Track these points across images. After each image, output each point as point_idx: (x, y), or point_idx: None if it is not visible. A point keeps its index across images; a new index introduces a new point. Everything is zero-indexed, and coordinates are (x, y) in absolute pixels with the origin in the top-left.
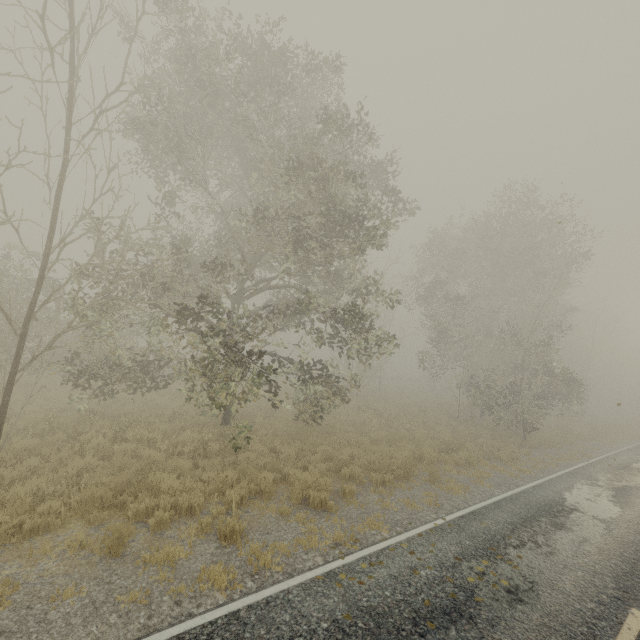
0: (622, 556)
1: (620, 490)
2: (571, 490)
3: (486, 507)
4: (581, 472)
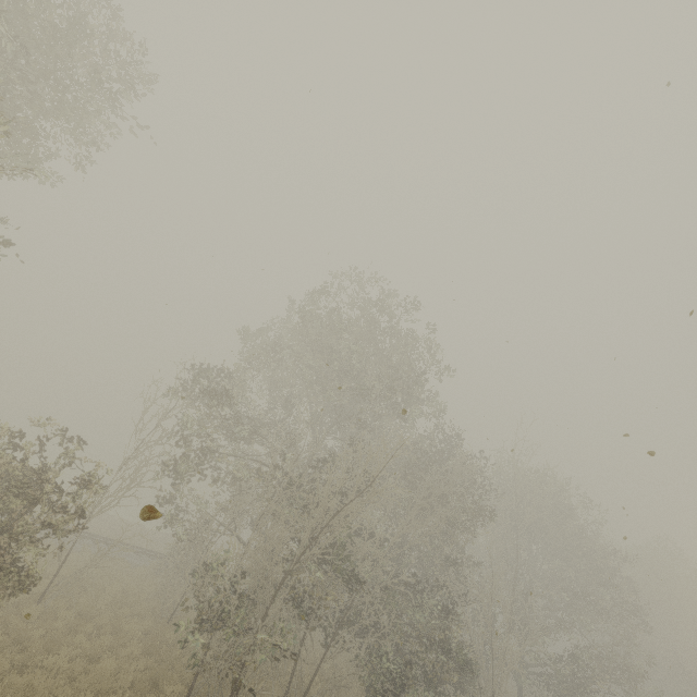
0: None
1: None
2: None
3: None
4: None
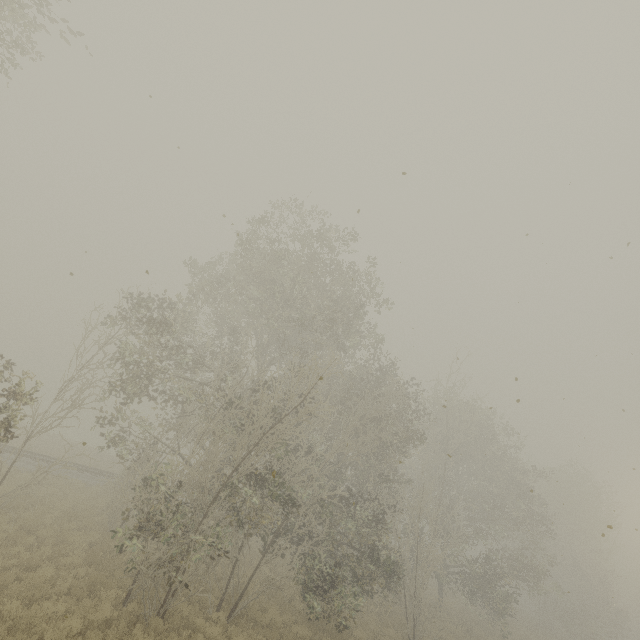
0: None
1: None
2: None
3: None
4: None
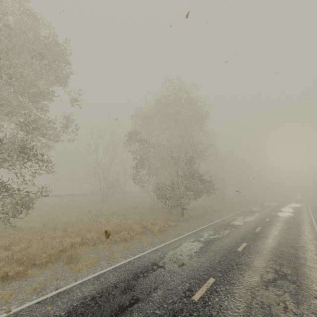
0: (151, 315)
1: (209, 242)
2: (176, 248)
3: (84, 282)
4: (197, 233)
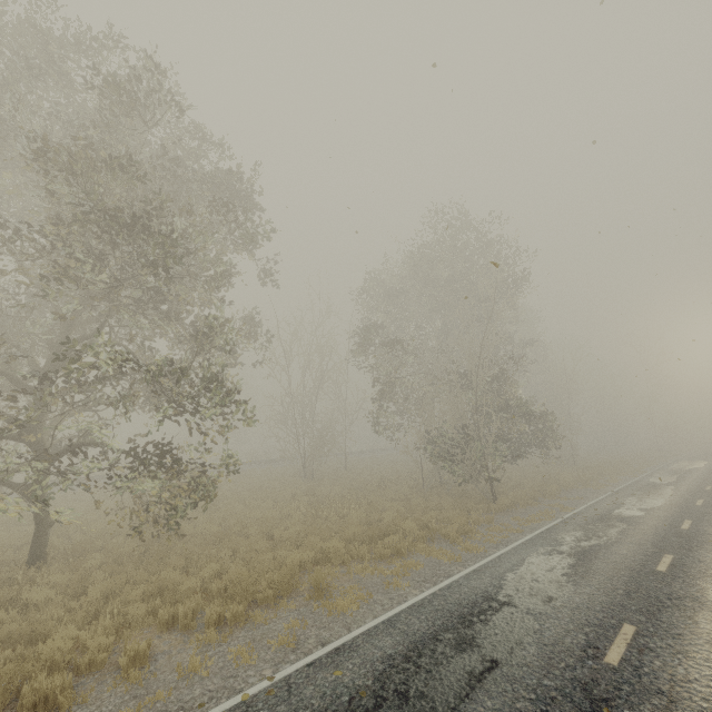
0: (539, 687)
1: (584, 554)
2: (518, 568)
3: (369, 631)
4: (546, 536)
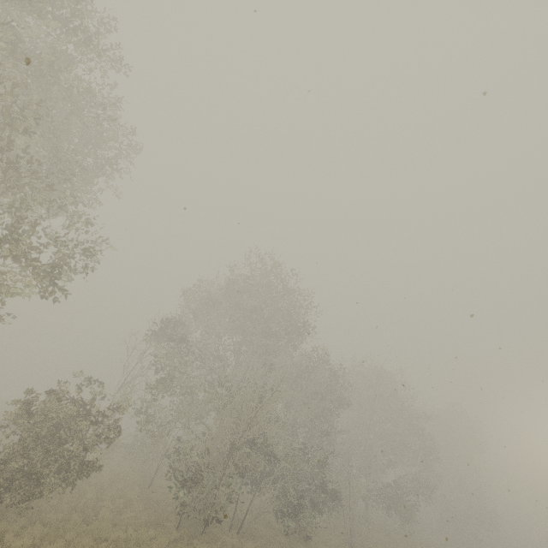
0: None
1: None
2: None
3: None
4: None
